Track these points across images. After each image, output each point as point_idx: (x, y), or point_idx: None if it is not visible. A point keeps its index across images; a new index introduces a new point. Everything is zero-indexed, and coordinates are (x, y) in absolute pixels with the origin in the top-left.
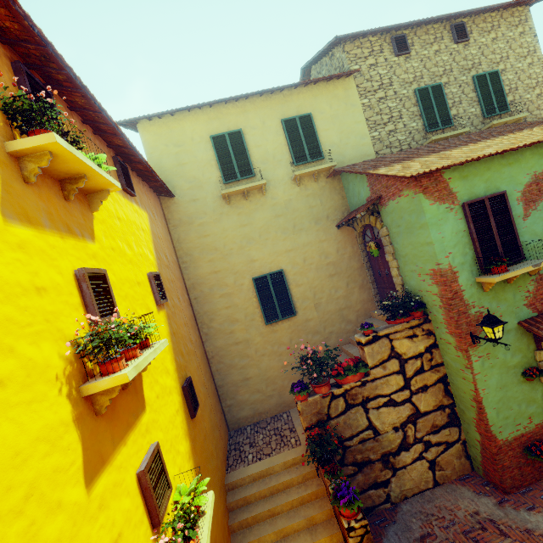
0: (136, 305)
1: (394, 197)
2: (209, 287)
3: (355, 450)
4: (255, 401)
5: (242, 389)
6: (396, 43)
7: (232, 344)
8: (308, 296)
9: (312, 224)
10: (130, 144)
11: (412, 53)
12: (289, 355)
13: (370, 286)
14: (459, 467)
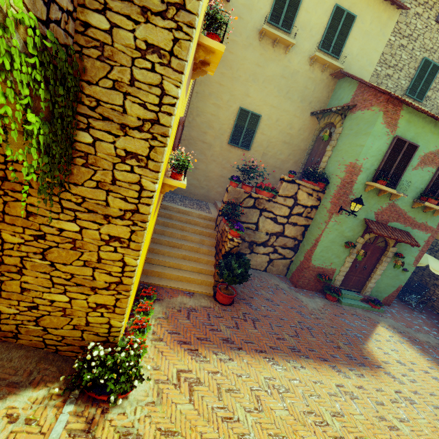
0: None
1: (364, 109)
2: (210, 91)
3: None
4: (192, 184)
5: (189, 172)
6: None
7: (200, 140)
8: (263, 145)
9: (299, 100)
10: None
11: None
12: (228, 172)
13: (300, 165)
14: (280, 270)
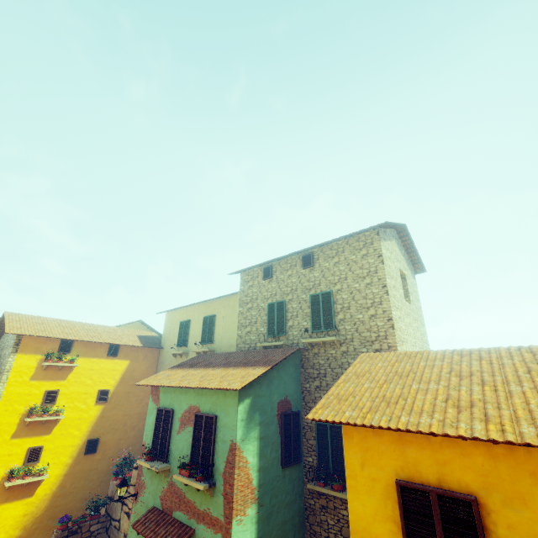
0: (76, 401)
1: None
2: None
3: (112, 529)
4: None
5: None
6: (265, 272)
7: None
8: None
9: None
10: (108, 343)
11: (274, 277)
12: None
13: None
14: None
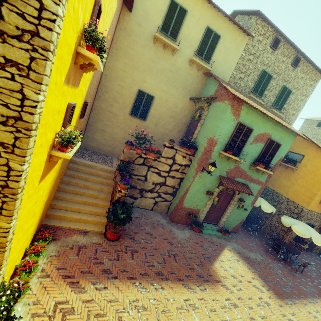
0: None
1: (221, 101)
2: (116, 75)
3: (133, 180)
4: (101, 143)
5: (99, 133)
6: (275, 41)
7: (108, 110)
8: (156, 117)
9: (181, 88)
10: None
11: (276, 52)
12: (129, 135)
13: (182, 134)
14: (163, 209)
